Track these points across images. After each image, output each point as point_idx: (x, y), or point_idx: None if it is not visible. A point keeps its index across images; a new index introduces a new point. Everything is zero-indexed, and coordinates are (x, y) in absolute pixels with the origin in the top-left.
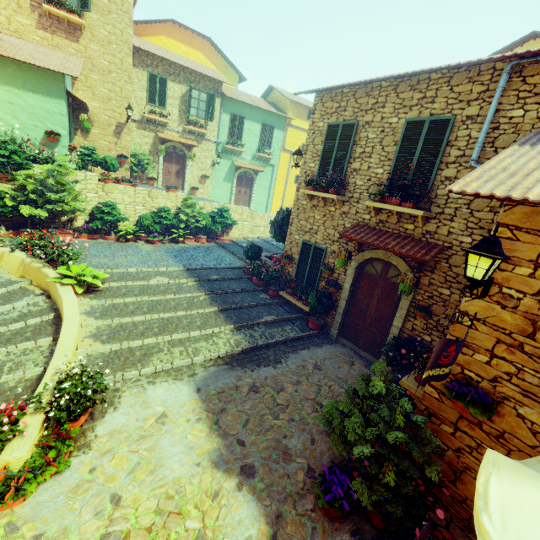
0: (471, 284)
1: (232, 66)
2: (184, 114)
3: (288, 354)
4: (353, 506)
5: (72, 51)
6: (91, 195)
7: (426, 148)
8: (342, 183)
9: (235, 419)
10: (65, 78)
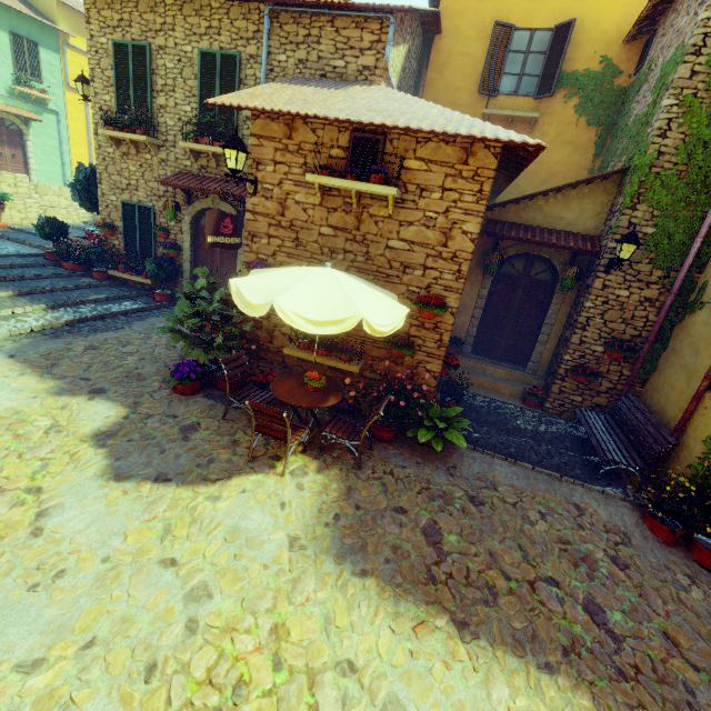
0: (234, 175)
1: None
2: None
3: (133, 322)
4: (202, 379)
5: None
6: None
7: (224, 85)
8: (151, 122)
9: (73, 368)
10: None
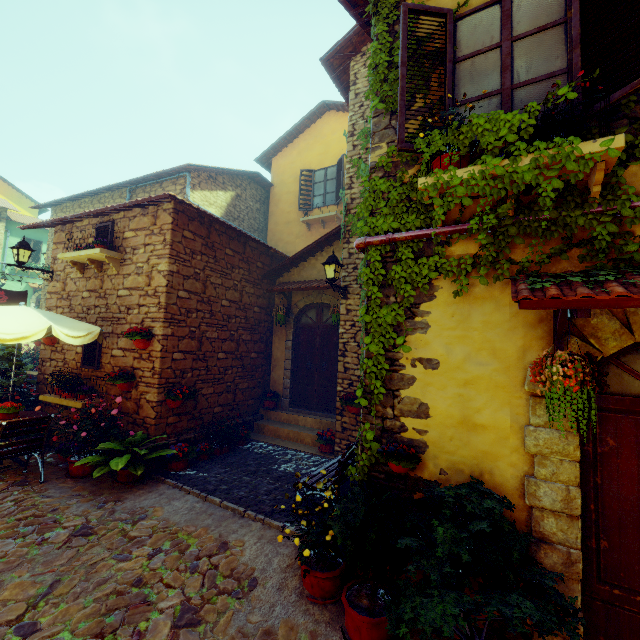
0: (20, 265)
1: (28, 197)
2: None
3: None
4: None
5: None
6: None
7: None
8: None
9: None
10: None
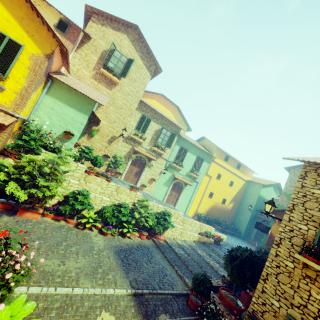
0: None
1: (186, 122)
2: (154, 140)
3: None
4: None
5: (105, 93)
6: (74, 181)
7: None
8: None
9: None
10: (95, 104)
